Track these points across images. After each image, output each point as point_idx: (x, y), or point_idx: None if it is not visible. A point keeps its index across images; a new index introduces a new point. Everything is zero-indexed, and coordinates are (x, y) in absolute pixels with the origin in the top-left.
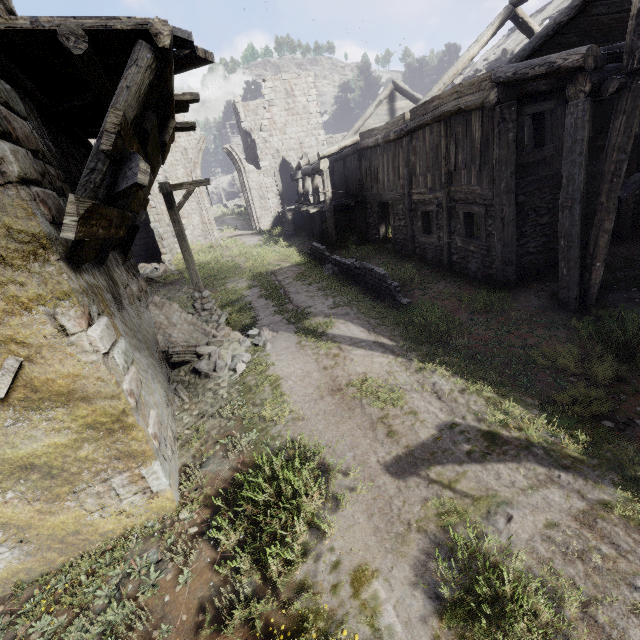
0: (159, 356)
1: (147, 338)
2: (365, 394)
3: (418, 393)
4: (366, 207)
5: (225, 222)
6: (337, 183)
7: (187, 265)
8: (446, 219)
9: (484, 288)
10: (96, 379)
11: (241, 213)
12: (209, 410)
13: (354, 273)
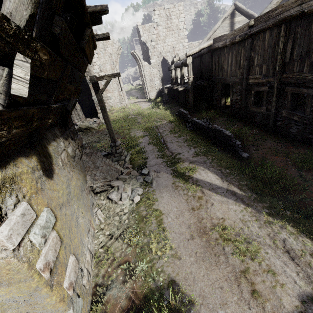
0: (86, 192)
1: (76, 185)
2: (226, 241)
3: (272, 249)
4: (213, 86)
5: (131, 94)
6: (195, 71)
7: (107, 127)
8: (275, 97)
9: (304, 148)
10: (8, 270)
11: (140, 88)
12: (115, 232)
13: (207, 130)
